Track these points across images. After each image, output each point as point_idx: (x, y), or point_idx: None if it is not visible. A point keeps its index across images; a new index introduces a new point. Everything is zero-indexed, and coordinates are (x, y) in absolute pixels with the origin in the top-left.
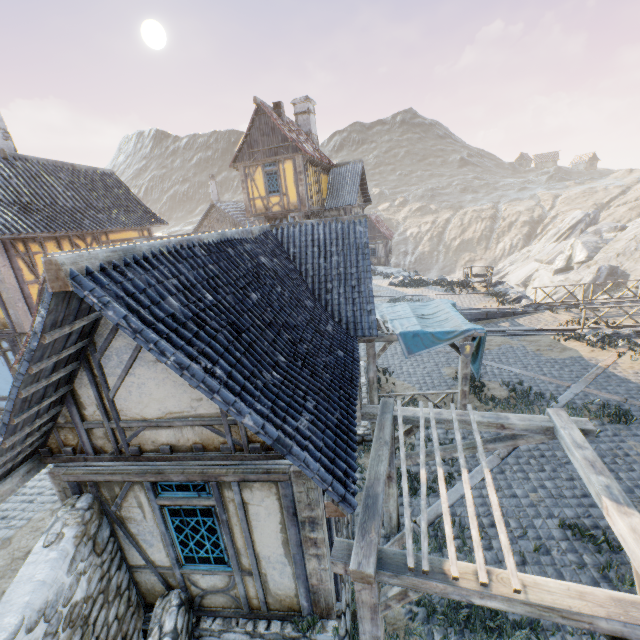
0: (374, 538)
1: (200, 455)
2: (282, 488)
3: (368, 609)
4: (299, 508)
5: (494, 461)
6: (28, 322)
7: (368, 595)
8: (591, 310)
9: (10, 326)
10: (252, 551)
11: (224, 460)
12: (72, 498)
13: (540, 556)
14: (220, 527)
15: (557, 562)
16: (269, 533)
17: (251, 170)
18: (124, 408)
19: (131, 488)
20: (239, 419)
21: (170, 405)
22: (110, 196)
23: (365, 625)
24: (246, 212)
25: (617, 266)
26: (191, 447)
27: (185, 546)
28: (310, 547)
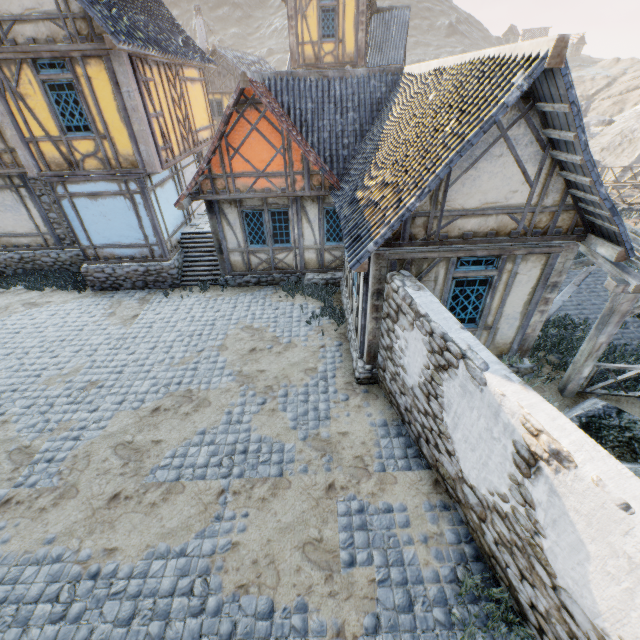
0: (636, 274)
1: (493, 239)
2: (551, 259)
3: (619, 316)
4: (551, 276)
5: (573, 287)
6: (157, 162)
7: (626, 306)
8: (616, 188)
9: (140, 165)
10: (501, 310)
11: (509, 243)
12: (393, 272)
13: (624, 330)
14: (486, 294)
15: (635, 332)
16: (519, 297)
17: (303, 2)
18: (451, 199)
19: (436, 265)
20: (598, 189)
21: (489, 197)
22: (163, 17)
23: (608, 328)
24: (292, 61)
25: (600, 161)
26: (486, 234)
27: (452, 311)
28: (541, 305)
